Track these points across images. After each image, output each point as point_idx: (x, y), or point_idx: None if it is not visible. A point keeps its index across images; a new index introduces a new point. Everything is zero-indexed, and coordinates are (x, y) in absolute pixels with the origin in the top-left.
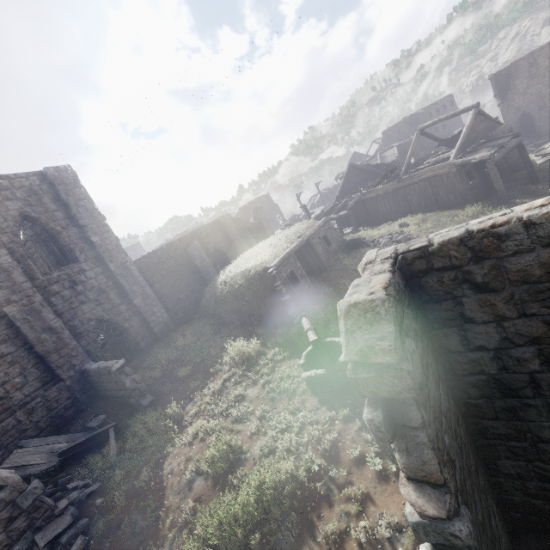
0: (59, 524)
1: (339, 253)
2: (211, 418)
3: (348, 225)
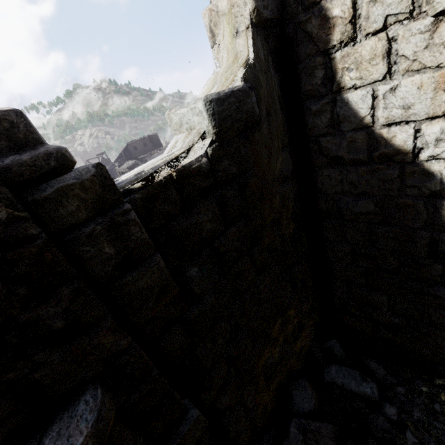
0: None
1: None
2: None
3: None
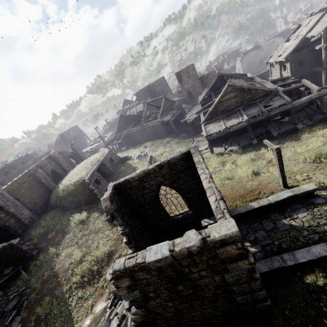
0: (13, 303)
1: (118, 164)
2: (71, 247)
3: (124, 145)
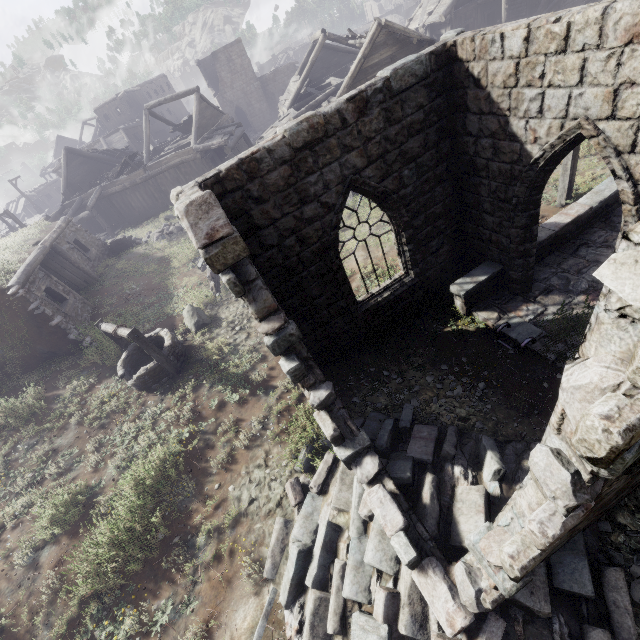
0: None
1: (105, 259)
2: (14, 501)
3: (97, 232)
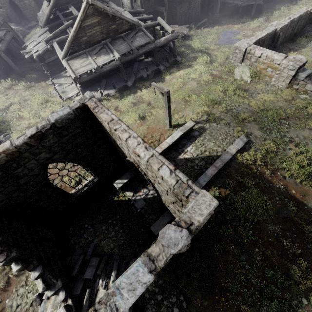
0: None
1: None
2: None
3: None
